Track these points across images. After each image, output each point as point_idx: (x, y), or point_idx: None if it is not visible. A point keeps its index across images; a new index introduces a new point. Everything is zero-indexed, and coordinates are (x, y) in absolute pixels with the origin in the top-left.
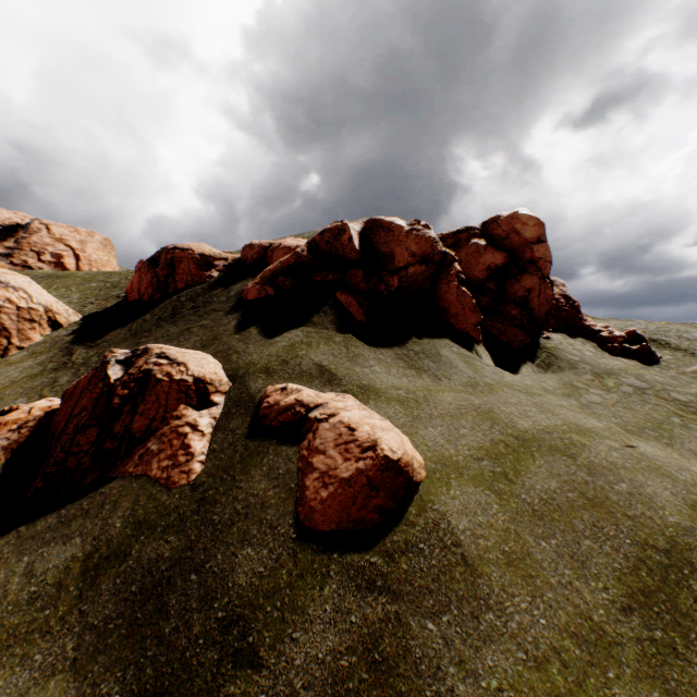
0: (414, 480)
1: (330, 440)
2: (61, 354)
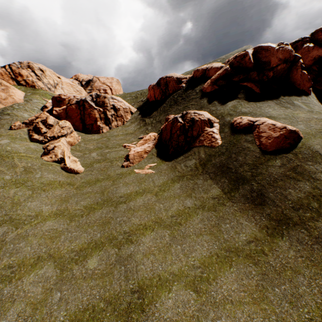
0: (299, 136)
1: (266, 129)
2: (141, 121)
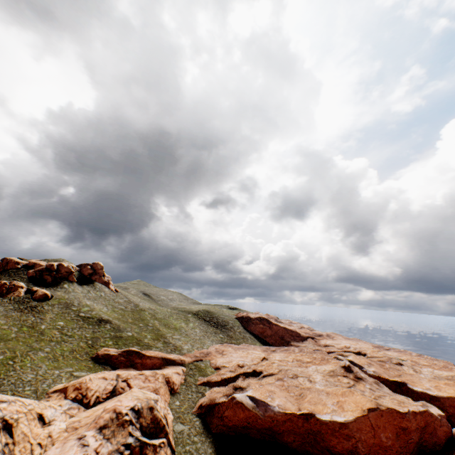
0: (48, 295)
1: (41, 292)
2: None
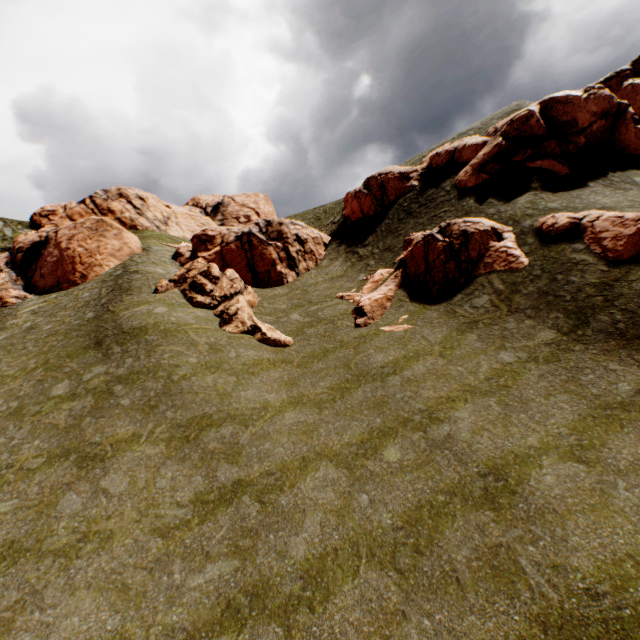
0: None
1: (607, 226)
2: (350, 255)
